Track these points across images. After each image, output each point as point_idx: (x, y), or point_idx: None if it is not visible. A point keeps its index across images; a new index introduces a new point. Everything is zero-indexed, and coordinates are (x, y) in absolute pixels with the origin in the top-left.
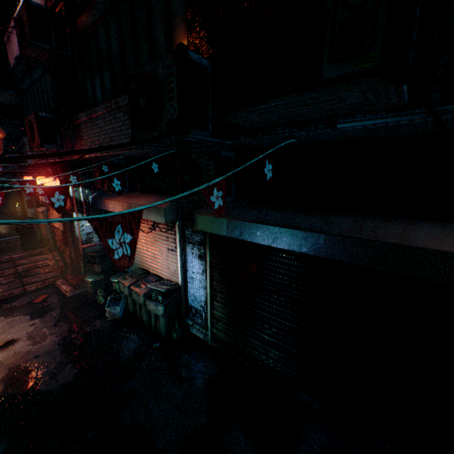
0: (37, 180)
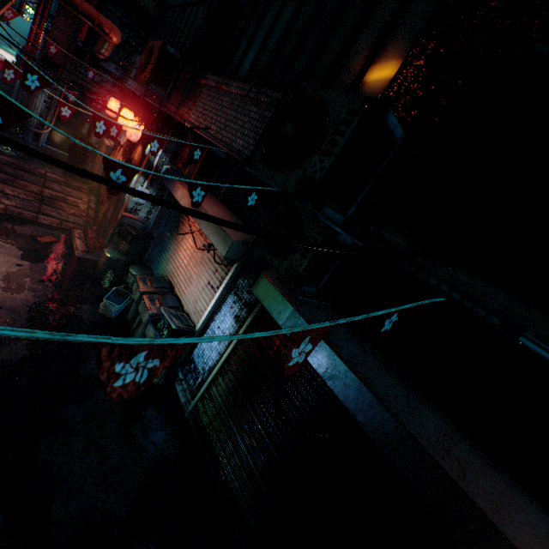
0: (123, 111)
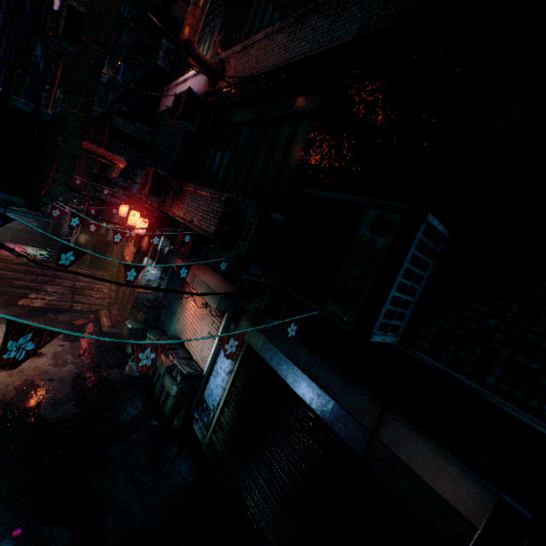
0: (132, 213)
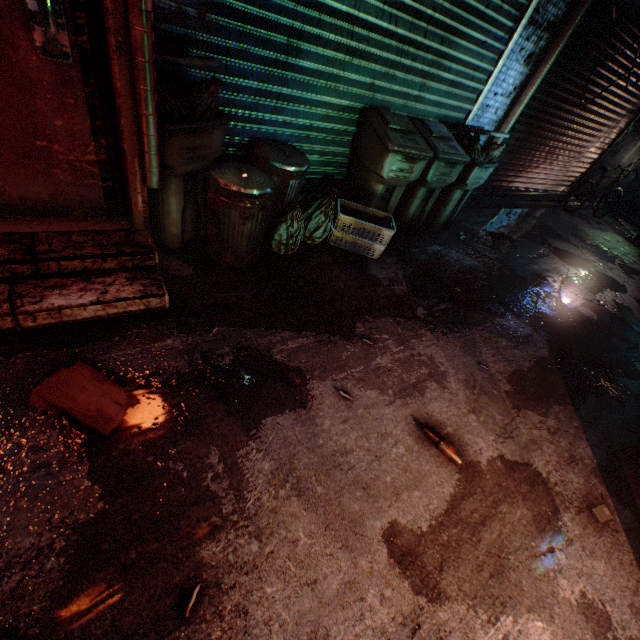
0: None
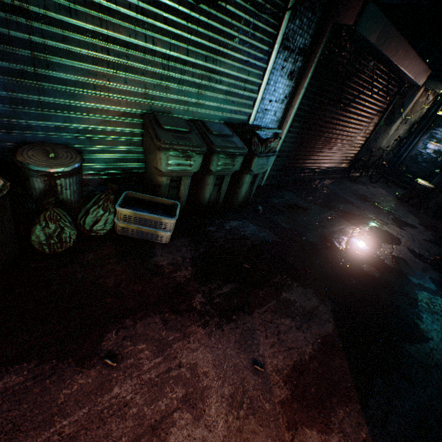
0: None
